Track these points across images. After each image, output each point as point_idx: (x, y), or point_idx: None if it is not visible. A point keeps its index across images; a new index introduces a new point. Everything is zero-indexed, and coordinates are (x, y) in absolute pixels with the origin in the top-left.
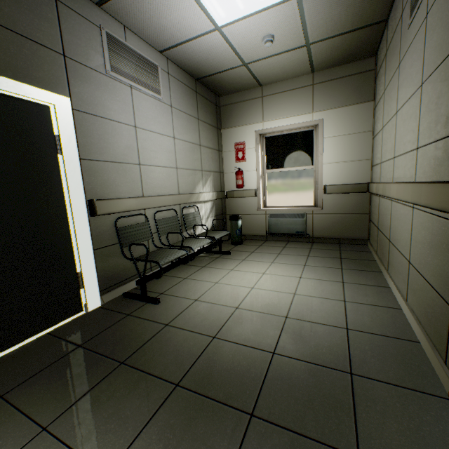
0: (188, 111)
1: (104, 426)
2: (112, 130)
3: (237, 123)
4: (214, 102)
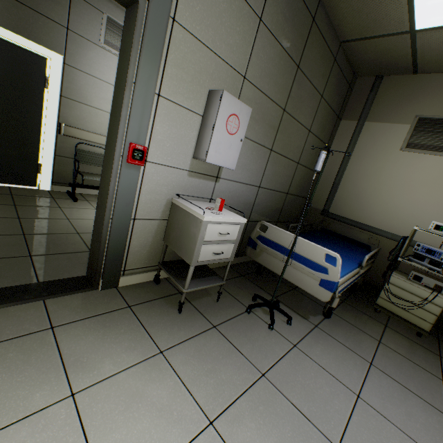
0: None
1: None
2: (94, 84)
3: None
4: None
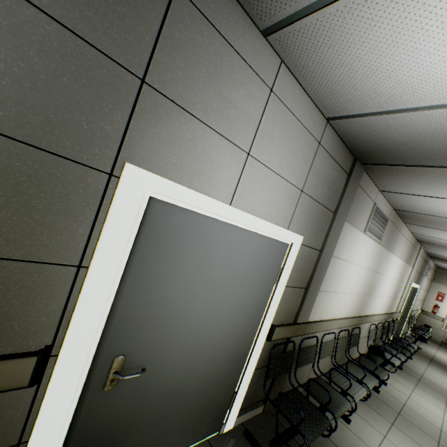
0: (429, 278)
1: (442, 368)
2: (418, 290)
3: (444, 283)
4: (435, 270)
